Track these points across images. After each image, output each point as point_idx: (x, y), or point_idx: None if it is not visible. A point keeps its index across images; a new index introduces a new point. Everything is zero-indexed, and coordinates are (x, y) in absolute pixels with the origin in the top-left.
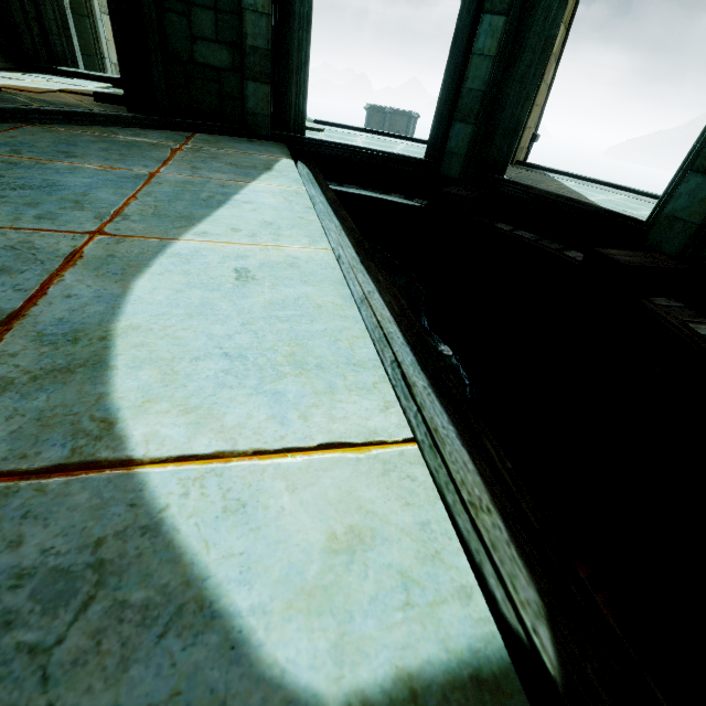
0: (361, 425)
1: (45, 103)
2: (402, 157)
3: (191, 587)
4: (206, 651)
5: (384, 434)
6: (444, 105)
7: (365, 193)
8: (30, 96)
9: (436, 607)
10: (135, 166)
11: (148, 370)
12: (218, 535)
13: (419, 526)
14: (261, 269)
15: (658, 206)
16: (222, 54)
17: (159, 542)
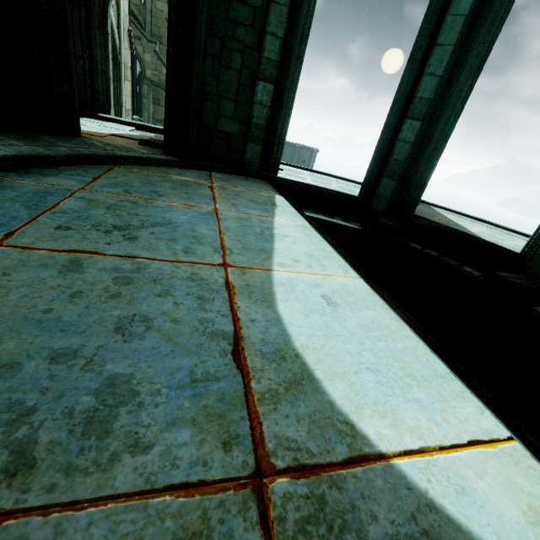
0: (478, 426)
1: (113, 146)
2: (343, 194)
3: None
4: None
5: (494, 433)
6: (374, 165)
7: (322, 217)
8: (99, 140)
9: None
10: (201, 203)
11: (338, 382)
12: (467, 511)
13: None
14: (335, 296)
15: (528, 245)
16: (235, 126)
17: (442, 516)
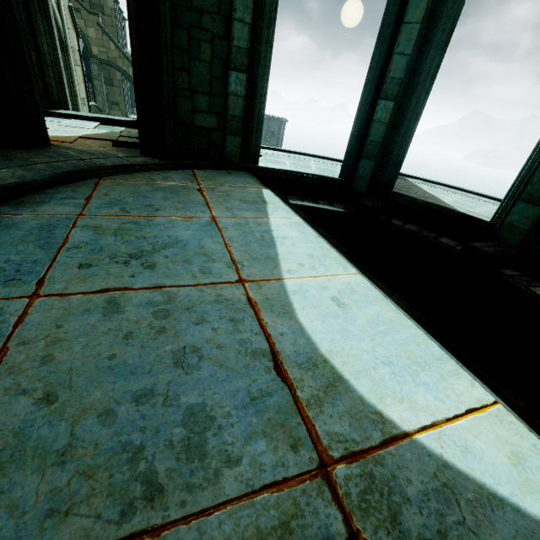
0: (471, 396)
1: (88, 154)
2: (324, 177)
3: (483, 489)
4: (511, 514)
5: (484, 400)
6: (352, 147)
7: (307, 204)
8: (71, 147)
9: None
10: (197, 212)
11: (362, 379)
12: (471, 464)
13: (533, 447)
14: (342, 296)
15: (496, 214)
16: (211, 120)
17: (454, 471)
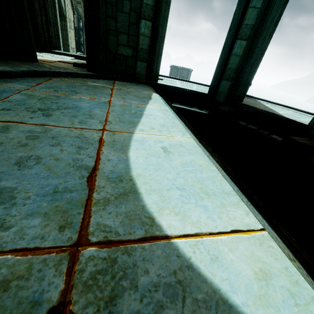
0: (242, 222)
1: (56, 67)
2: (198, 92)
3: (216, 293)
4: None
5: (252, 226)
6: (217, 73)
7: (184, 107)
8: (49, 64)
9: (307, 306)
10: (101, 97)
11: (153, 194)
12: (214, 270)
13: (284, 269)
14: (171, 147)
15: (313, 119)
16: (128, 51)
17: (195, 273)
